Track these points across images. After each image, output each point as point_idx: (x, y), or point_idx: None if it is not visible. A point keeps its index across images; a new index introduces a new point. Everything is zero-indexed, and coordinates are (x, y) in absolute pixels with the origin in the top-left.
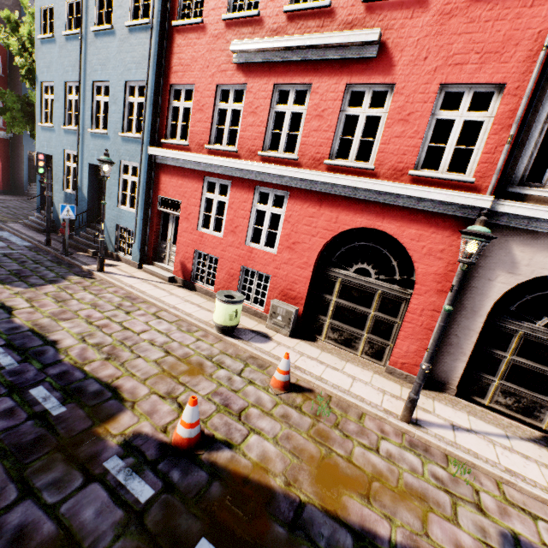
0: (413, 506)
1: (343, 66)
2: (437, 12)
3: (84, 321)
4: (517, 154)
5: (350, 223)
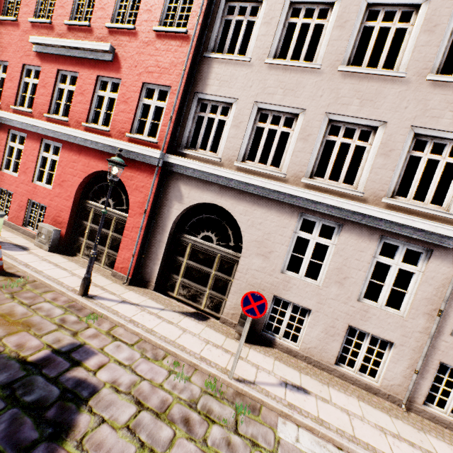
0: (13, 328)
1: (96, 64)
2: (142, 41)
3: None
4: (182, 129)
5: (96, 167)
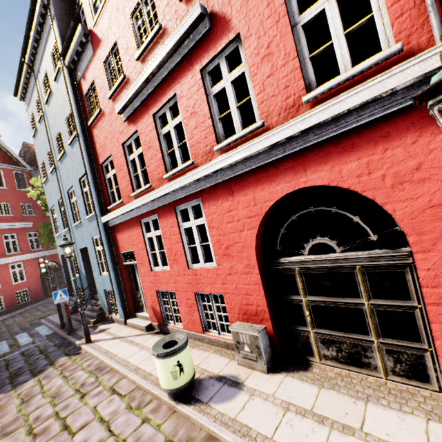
0: None
1: (191, 59)
2: None
3: (26, 430)
4: None
5: (271, 197)
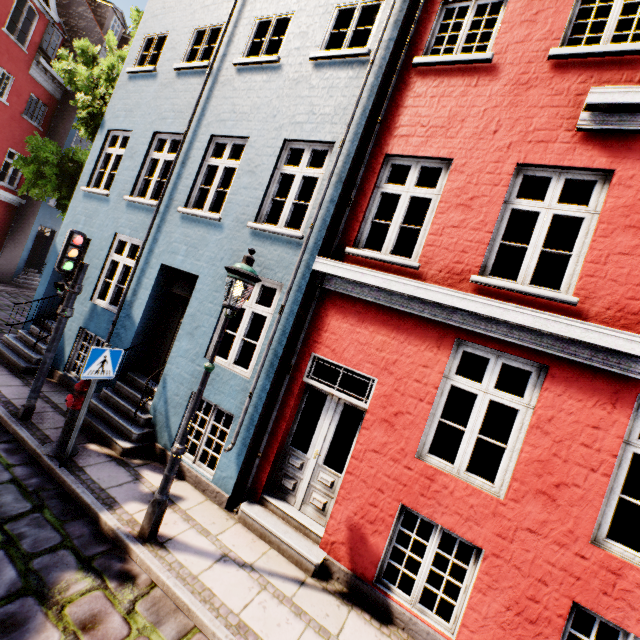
0: None
1: None
2: None
3: None
4: None
5: None
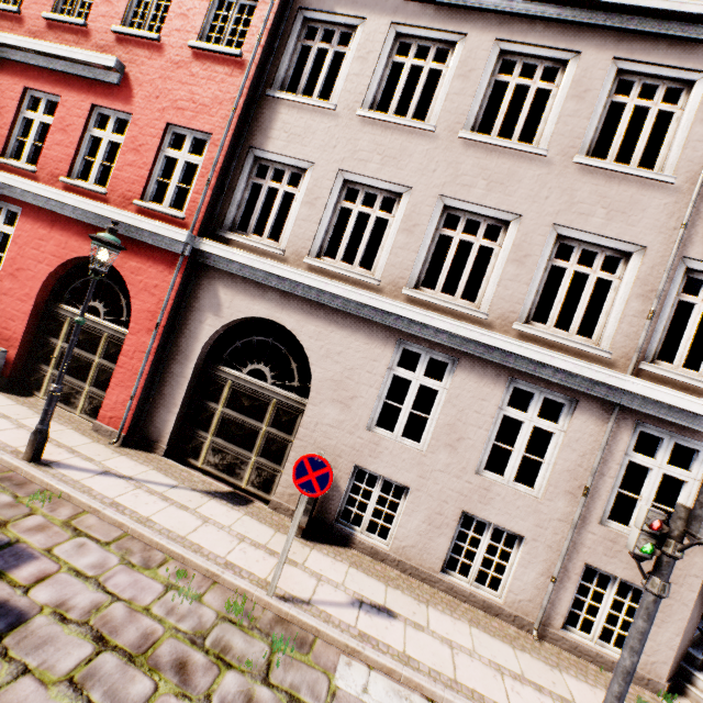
0: None
1: (92, 86)
2: (169, 60)
3: None
4: (227, 201)
5: (79, 251)
